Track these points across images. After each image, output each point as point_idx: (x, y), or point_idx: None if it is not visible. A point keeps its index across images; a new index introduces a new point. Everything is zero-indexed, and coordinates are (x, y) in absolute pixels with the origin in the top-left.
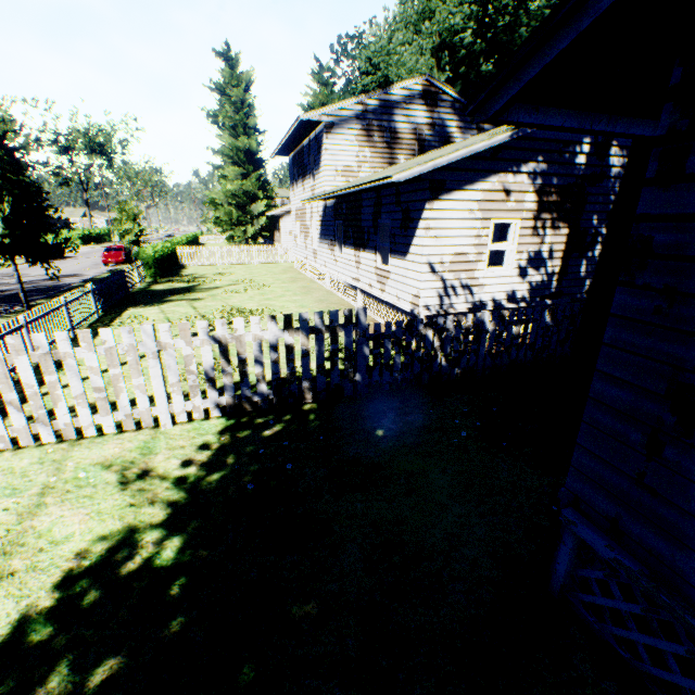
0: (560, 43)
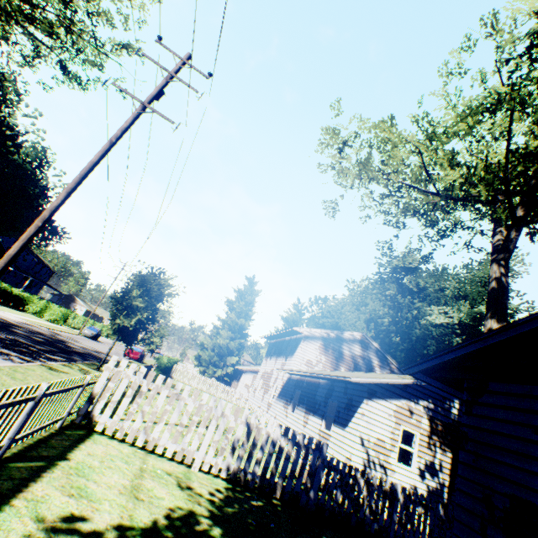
0: (431, 363)
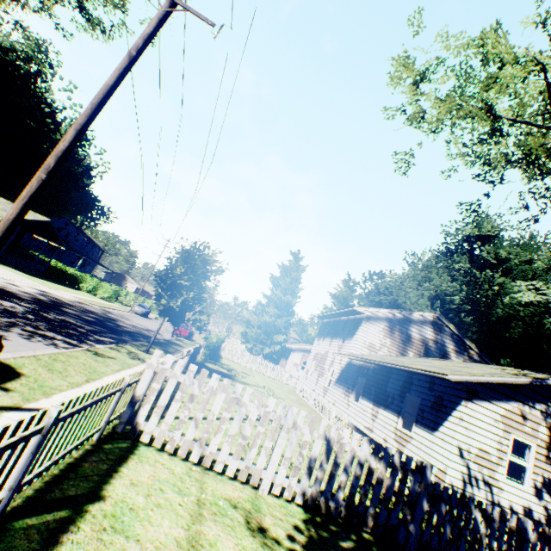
0: None
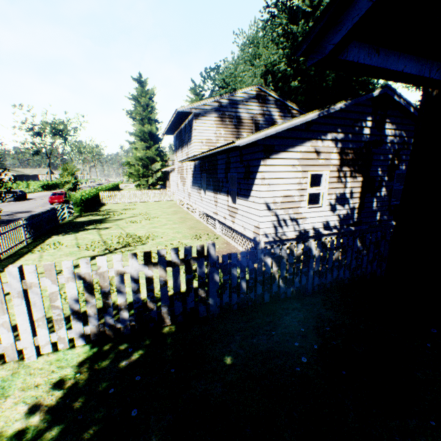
0: None
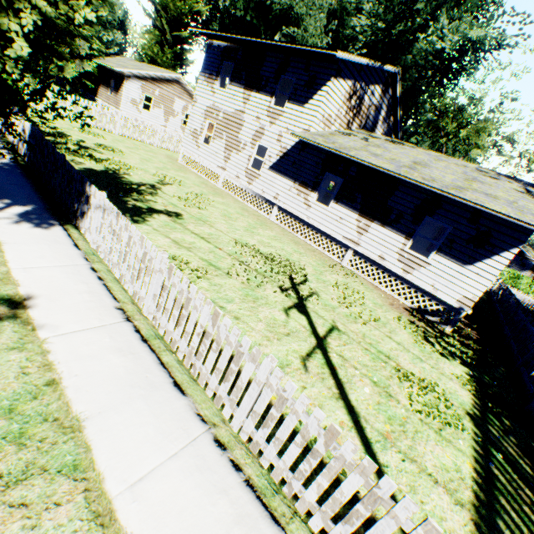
0: None
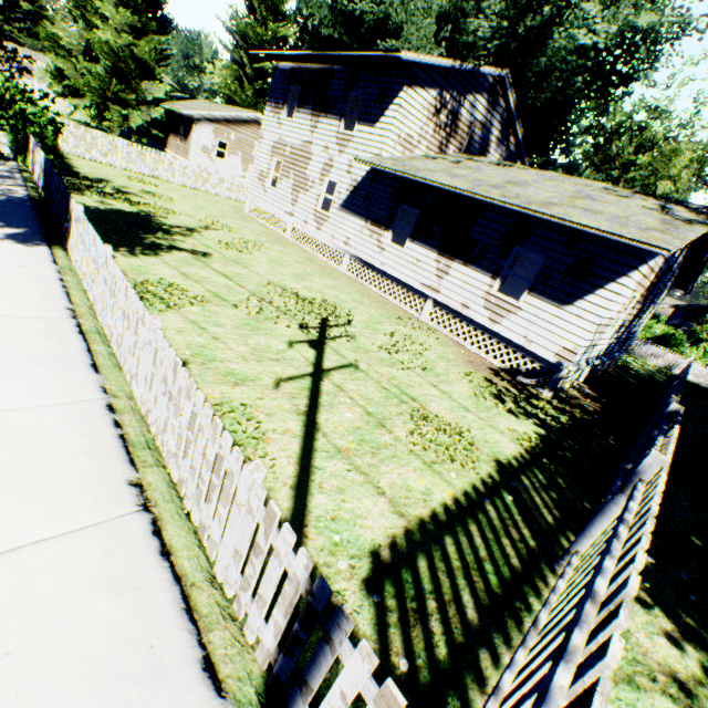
0: None
